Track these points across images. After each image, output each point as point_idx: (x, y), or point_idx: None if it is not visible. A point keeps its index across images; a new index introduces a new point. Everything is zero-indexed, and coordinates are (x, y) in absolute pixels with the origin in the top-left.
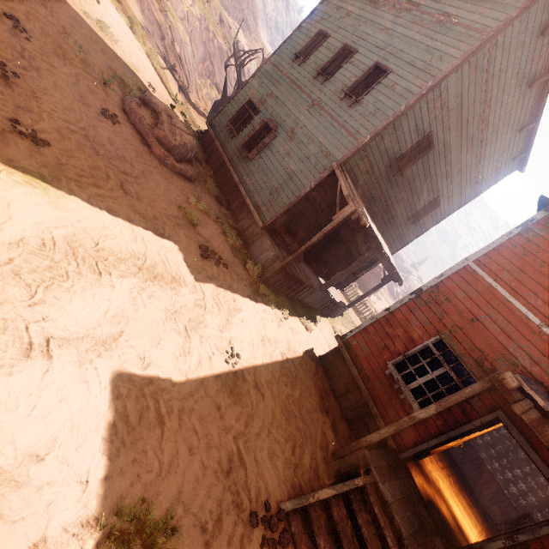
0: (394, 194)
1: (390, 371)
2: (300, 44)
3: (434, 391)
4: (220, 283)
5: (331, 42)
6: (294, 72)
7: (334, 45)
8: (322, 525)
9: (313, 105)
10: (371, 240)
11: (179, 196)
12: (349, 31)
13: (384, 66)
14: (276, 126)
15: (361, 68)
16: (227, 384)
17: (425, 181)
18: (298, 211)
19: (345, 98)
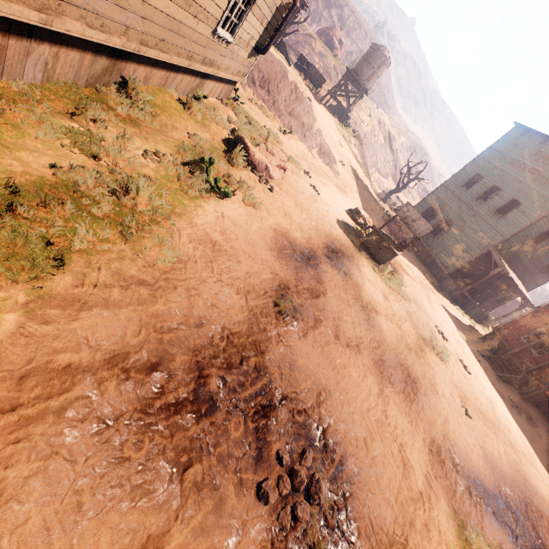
0: (526, 257)
1: (522, 340)
2: (464, 179)
3: (544, 347)
4: (441, 297)
5: (485, 182)
6: (461, 195)
7: (487, 184)
8: (494, 363)
9: (475, 215)
10: (511, 283)
11: (414, 262)
12: (496, 177)
13: (518, 201)
14: (452, 224)
15: (504, 200)
16: (459, 324)
17: (548, 250)
18: (467, 267)
19: (495, 214)
